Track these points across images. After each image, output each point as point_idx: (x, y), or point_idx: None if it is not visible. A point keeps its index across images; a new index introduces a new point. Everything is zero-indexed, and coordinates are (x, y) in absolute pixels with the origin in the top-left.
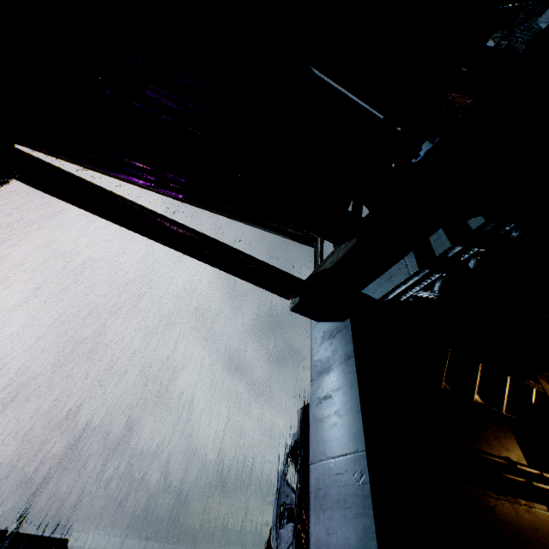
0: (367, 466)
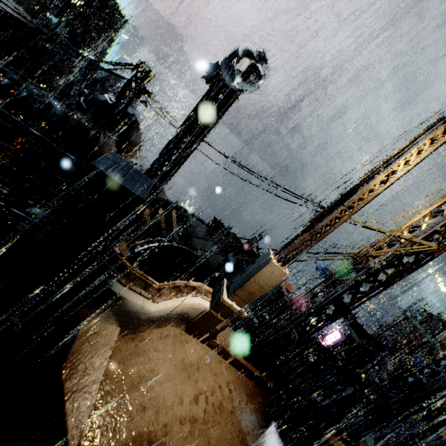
0: None
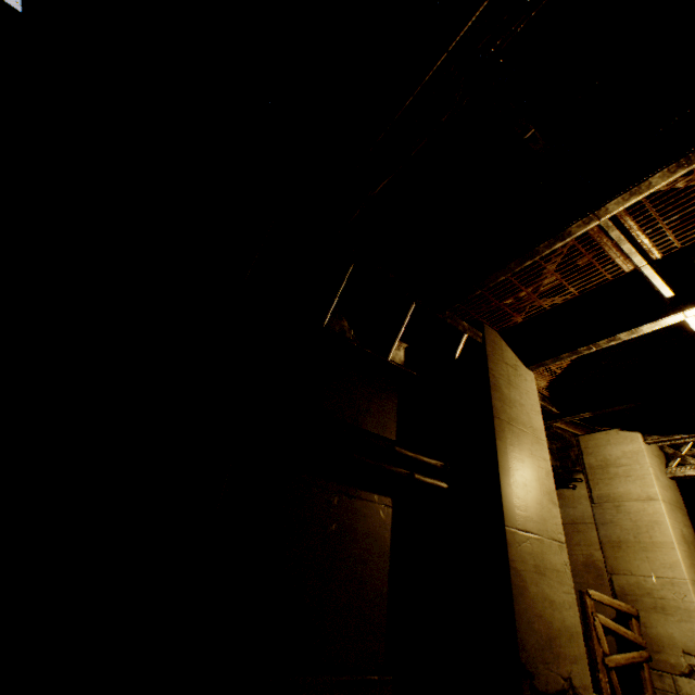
0: None
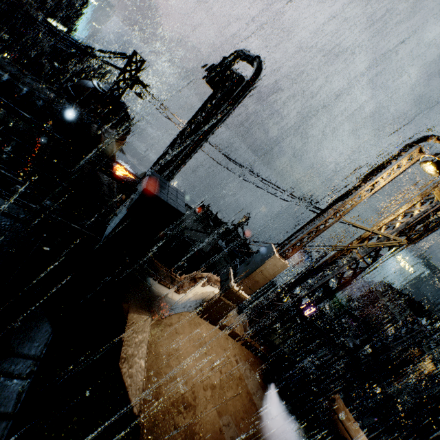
0: None
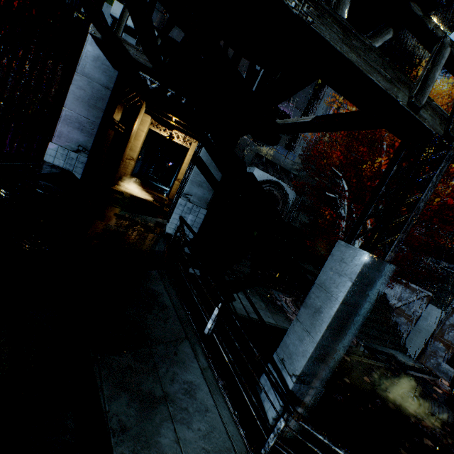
0: (98, 129)
